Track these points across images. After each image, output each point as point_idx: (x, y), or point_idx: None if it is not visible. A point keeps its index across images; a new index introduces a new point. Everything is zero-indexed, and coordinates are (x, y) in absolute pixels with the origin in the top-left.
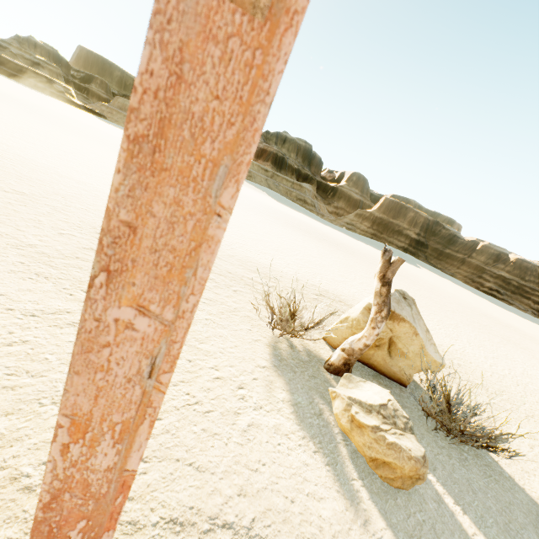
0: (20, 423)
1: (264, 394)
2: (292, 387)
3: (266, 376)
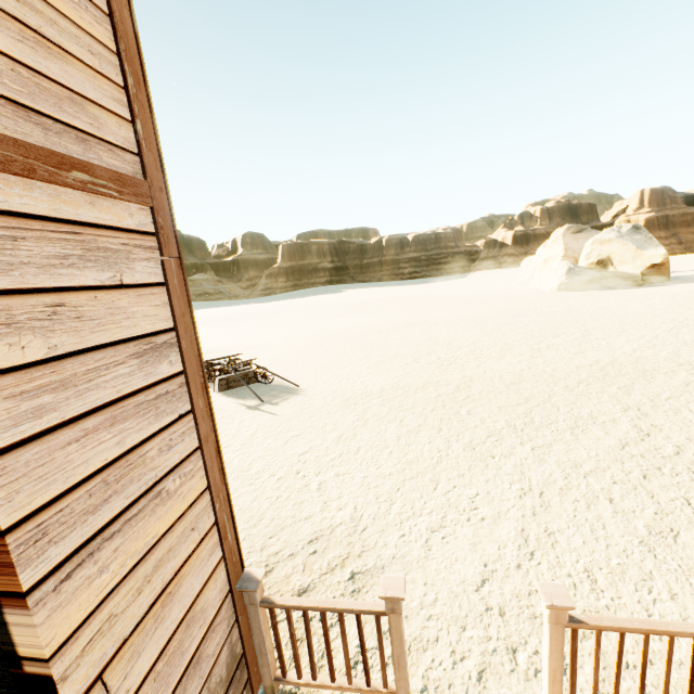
0: None
1: None
2: None
3: None
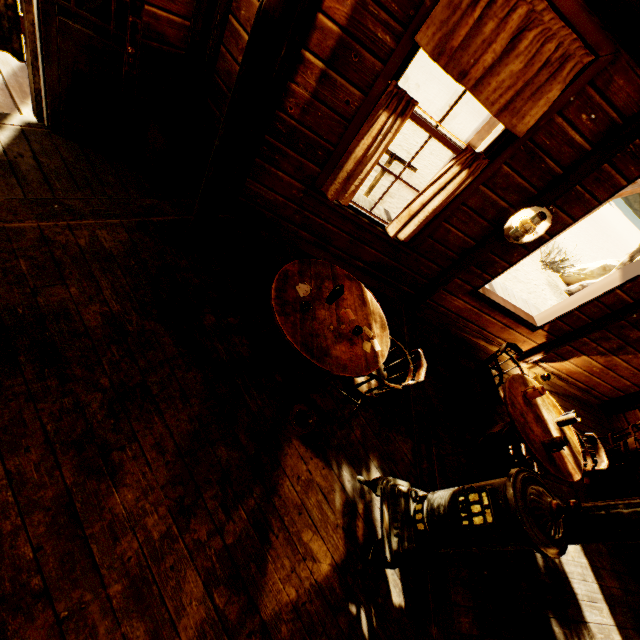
0: (509, 284)
1: (550, 296)
2: (556, 296)
3: (547, 288)
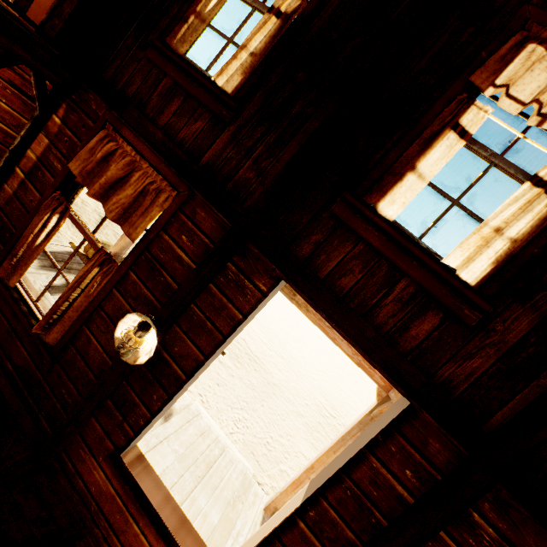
0: None
1: None
2: None
3: None
